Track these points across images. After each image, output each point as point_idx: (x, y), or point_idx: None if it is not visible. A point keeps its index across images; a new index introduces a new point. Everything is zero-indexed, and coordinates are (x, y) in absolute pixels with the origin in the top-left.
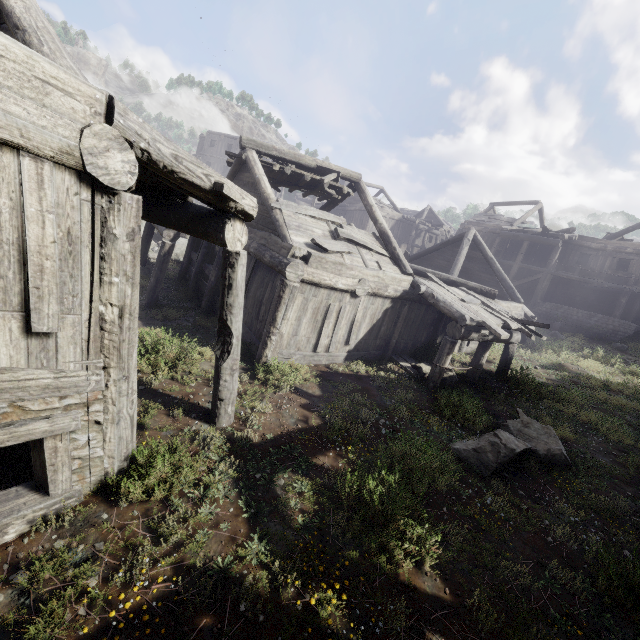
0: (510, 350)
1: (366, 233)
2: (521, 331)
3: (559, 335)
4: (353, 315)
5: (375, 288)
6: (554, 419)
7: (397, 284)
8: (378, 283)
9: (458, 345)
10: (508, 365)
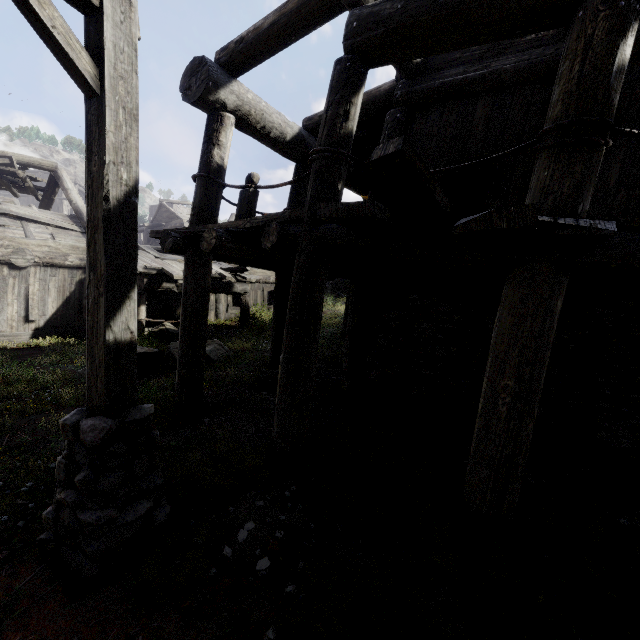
0: (243, 301)
1: (55, 213)
2: (220, 275)
3: (340, 295)
4: (25, 289)
5: (45, 257)
6: (254, 341)
7: (83, 253)
8: (50, 252)
9: (213, 312)
10: (246, 315)
